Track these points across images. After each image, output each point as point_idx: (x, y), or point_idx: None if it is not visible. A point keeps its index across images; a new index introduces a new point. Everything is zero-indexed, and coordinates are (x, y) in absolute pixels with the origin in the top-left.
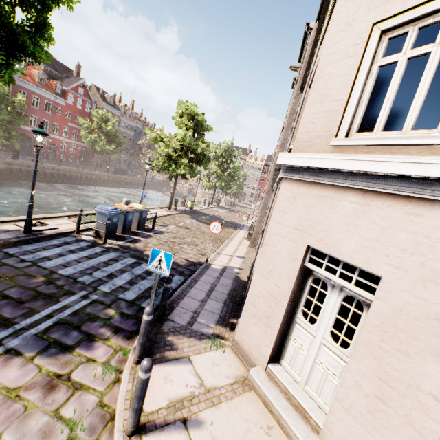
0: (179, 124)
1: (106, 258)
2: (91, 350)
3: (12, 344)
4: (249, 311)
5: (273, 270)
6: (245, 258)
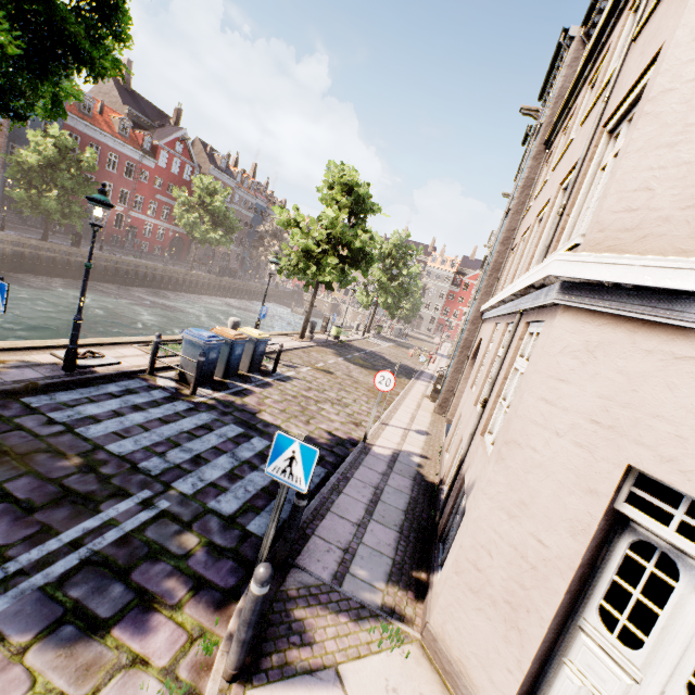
0: (326, 200)
1: (192, 424)
2: (142, 635)
3: None
4: (464, 578)
5: (530, 503)
6: (430, 436)
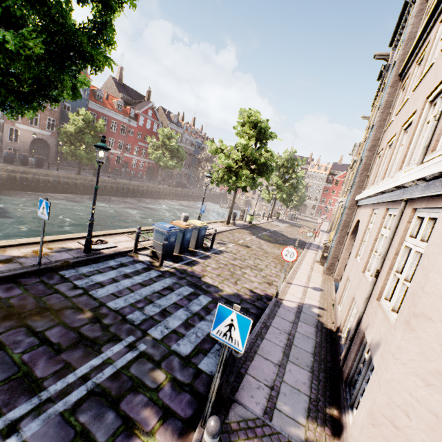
0: (240, 134)
1: (160, 286)
2: None
3: (29, 430)
4: (381, 431)
5: None
6: (323, 292)
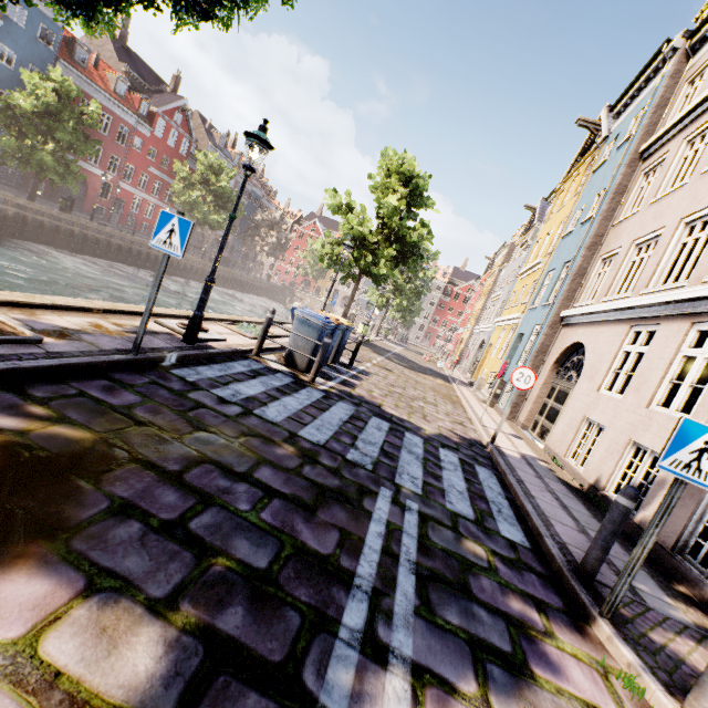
0: (381, 189)
1: (343, 414)
2: (562, 674)
3: (402, 646)
4: None
5: None
6: (525, 440)
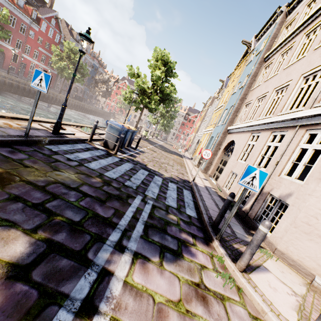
0: (153, 67)
1: (127, 167)
2: (194, 256)
3: (132, 247)
4: (300, 228)
5: None
6: (209, 181)
